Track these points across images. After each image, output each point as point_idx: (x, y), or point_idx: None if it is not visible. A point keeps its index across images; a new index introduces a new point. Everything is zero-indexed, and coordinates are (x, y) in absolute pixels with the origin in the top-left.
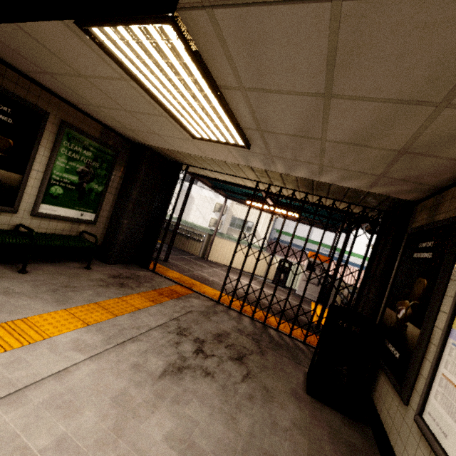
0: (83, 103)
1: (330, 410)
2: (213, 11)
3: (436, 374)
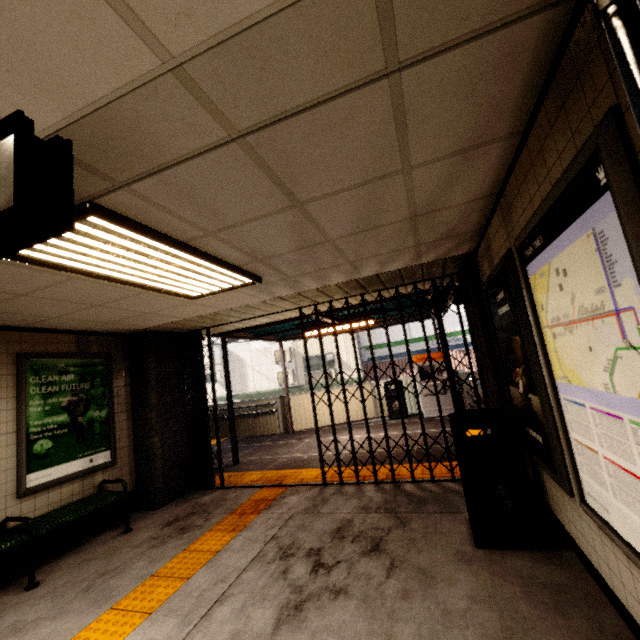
0: (37, 321)
1: (513, 553)
2: (130, 188)
3: (570, 442)
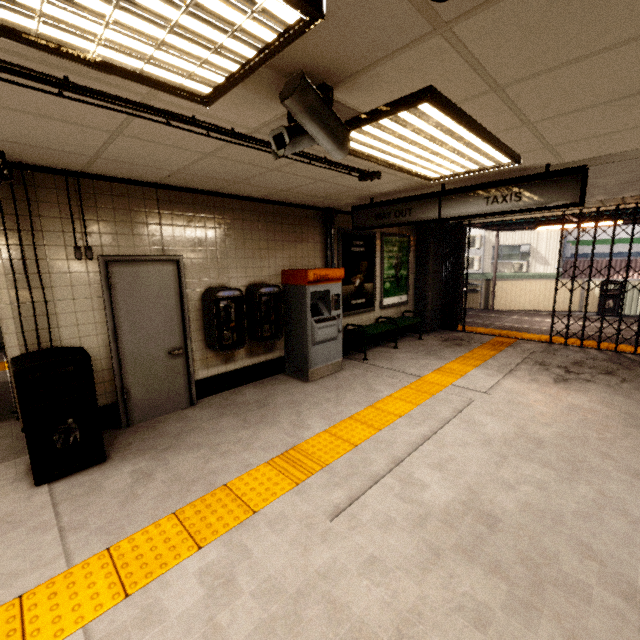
0: None
1: None
2: None
3: None
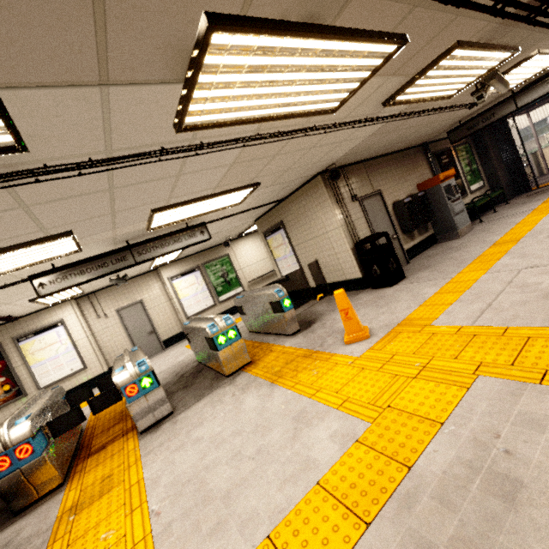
0: None
1: None
2: None
3: None
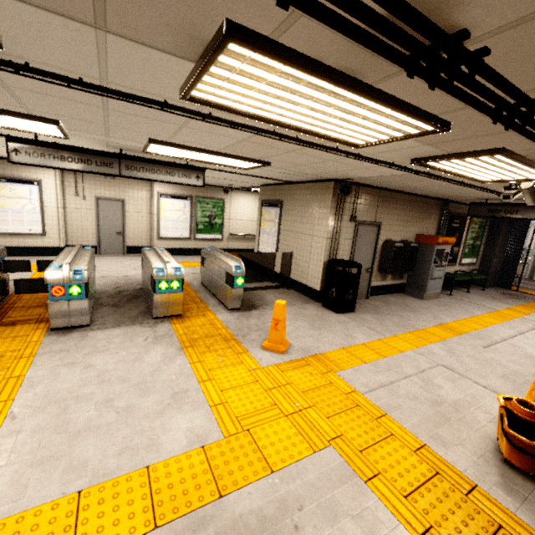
0: None
1: None
2: None
3: None
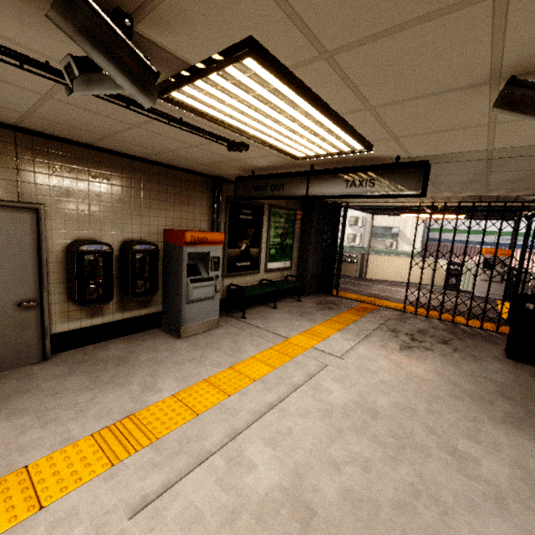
0: None
1: (529, 366)
2: None
3: None
